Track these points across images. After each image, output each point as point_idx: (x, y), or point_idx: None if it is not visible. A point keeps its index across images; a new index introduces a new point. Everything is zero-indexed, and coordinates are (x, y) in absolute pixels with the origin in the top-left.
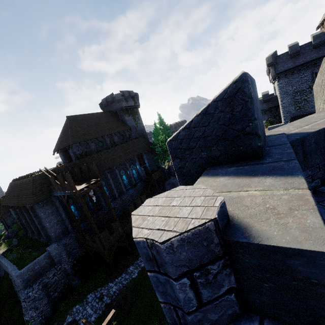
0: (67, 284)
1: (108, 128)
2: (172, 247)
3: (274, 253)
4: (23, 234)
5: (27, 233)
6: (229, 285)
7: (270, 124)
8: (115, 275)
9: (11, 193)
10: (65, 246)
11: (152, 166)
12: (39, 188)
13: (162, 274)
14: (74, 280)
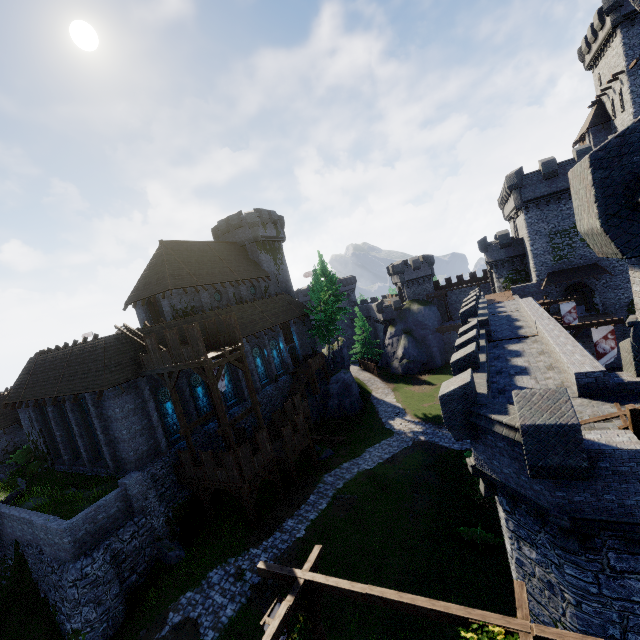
0: (155, 559)
1: (232, 270)
2: None
3: None
4: (41, 468)
5: (55, 463)
6: None
7: (512, 284)
8: (260, 535)
9: (37, 377)
10: (154, 479)
11: (304, 348)
12: (117, 359)
13: None
14: (173, 548)
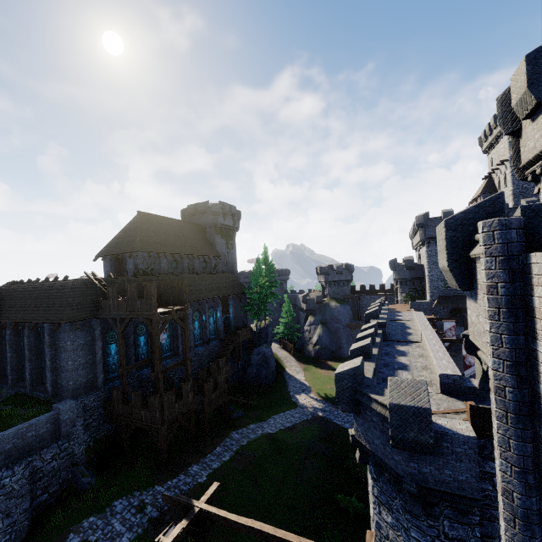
0: (68, 482)
1: (191, 245)
2: (514, 219)
3: (539, 226)
4: None
5: None
6: (523, 240)
7: (411, 299)
8: (167, 475)
9: (5, 302)
10: (85, 409)
11: (236, 321)
12: (80, 299)
13: (506, 230)
14: (87, 475)
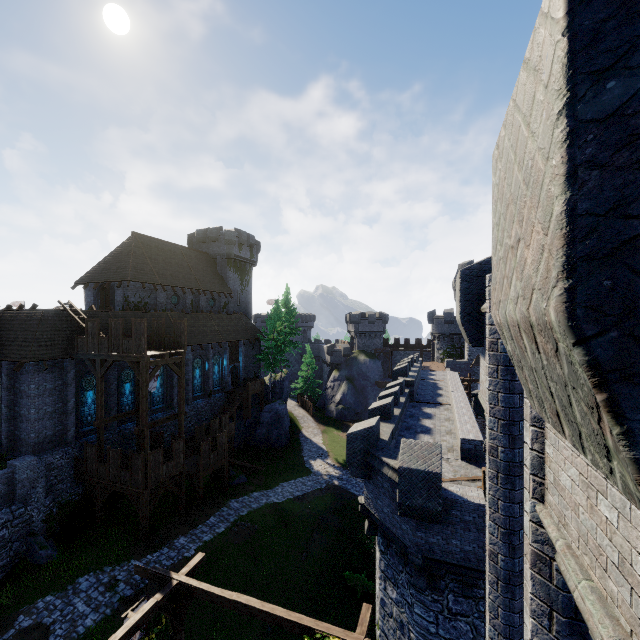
0: (22, 555)
1: (197, 278)
2: None
3: None
4: None
5: None
6: None
7: (448, 357)
8: (147, 548)
9: None
10: (49, 468)
11: (247, 371)
12: (50, 334)
13: None
14: (46, 546)
